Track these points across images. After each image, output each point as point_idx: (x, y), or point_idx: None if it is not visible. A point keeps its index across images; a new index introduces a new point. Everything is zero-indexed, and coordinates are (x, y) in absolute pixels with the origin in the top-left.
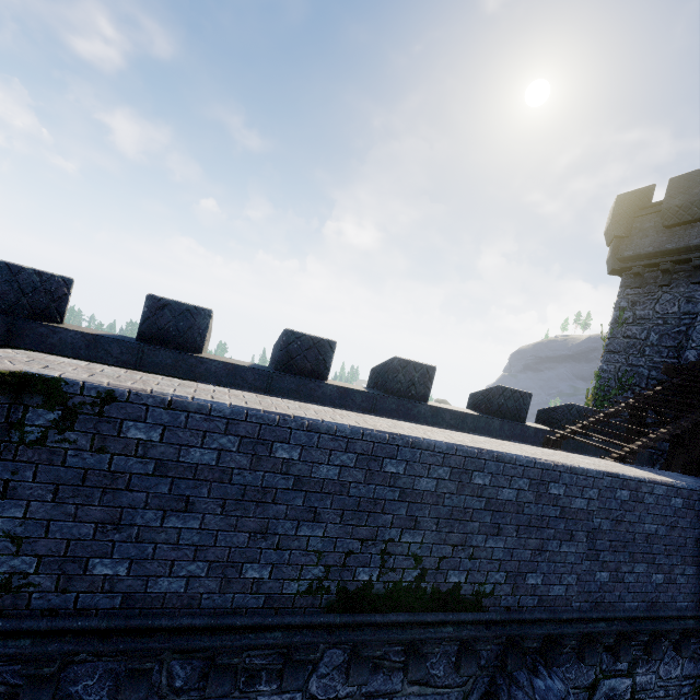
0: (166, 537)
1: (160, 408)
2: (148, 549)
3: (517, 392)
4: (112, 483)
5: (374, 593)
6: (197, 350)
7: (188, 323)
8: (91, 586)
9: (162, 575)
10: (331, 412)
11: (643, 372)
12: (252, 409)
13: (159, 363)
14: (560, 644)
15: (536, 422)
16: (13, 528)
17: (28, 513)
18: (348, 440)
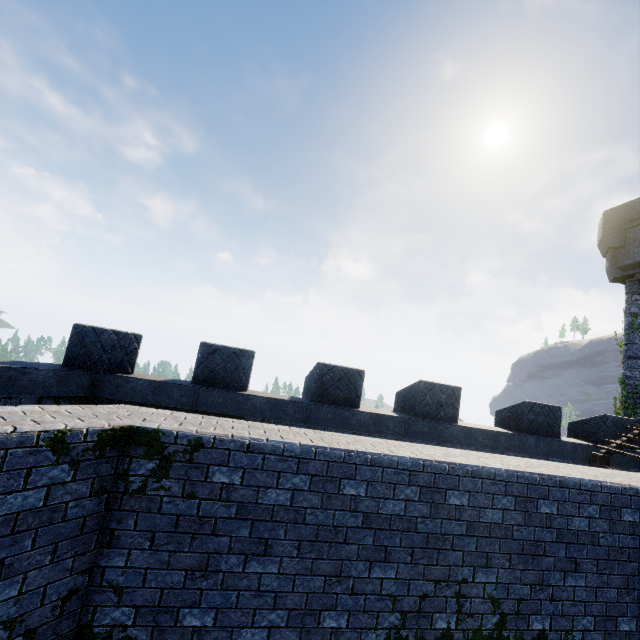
0: (248, 583)
1: (240, 452)
2: (232, 597)
3: (546, 406)
4: (199, 529)
5: None
6: (243, 388)
7: (235, 364)
8: (181, 639)
9: (245, 626)
10: (385, 444)
11: None
12: (319, 447)
13: (212, 403)
14: None
15: (569, 436)
16: (116, 578)
17: (129, 562)
18: (410, 472)
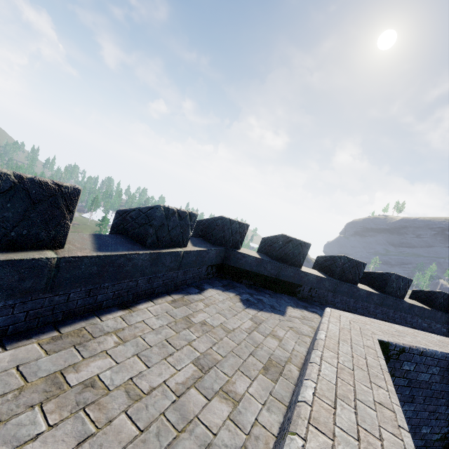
0: None
1: (417, 355)
2: None
3: None
4: None
5: None
6: (300, 266)
7: (299, 251)
8: None
9: None
10: (448, 342)
11: None
12: (447, 353)
13: (286, 275)
14: None
15: None
16: None
17: None
18: None
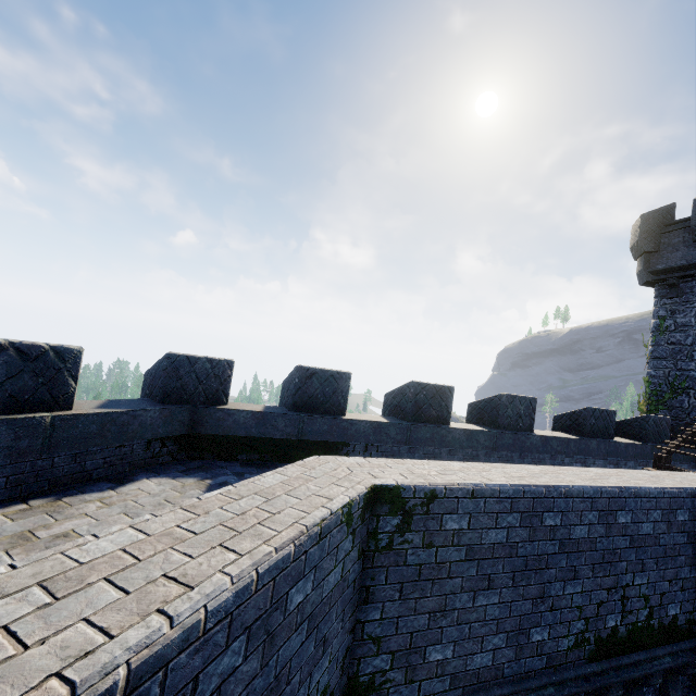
0: (477, 616)
1: (466, 498)
2: (465, 630)
3: (604, 411)
4: (437, 574)
5: (619, 637)
6: (341, 412)
7: (332, 387)
8: (428, 673)
9: (476, 652)
10: (550, 472)
11: (695, 375)
12: (525, 486)
13: (317, 431)
14: None
15: None
16: (373, 630)
17: (383, 614)
18: (591, 500)
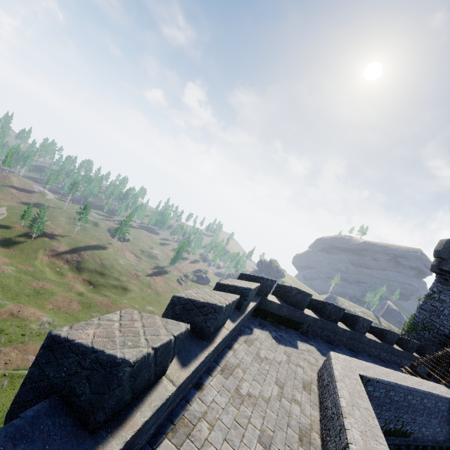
0: None
1: (375, 382)
2: None
3: (395, 333)
4: None
5: (391, 431)
6: (303, 309)
7: (304, 299)
8: None
9: None
10: (391, 373)
11: (437, 325)
12: (390, 381)
13: (295, 316)
14: (417, 447)
15: None
16: None
17: None
18: (404, 390)
